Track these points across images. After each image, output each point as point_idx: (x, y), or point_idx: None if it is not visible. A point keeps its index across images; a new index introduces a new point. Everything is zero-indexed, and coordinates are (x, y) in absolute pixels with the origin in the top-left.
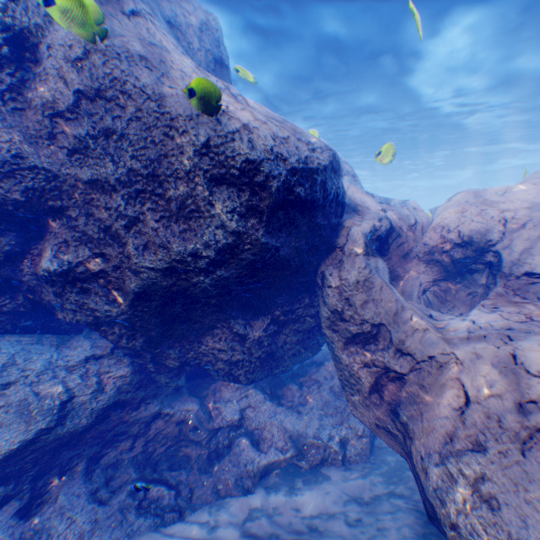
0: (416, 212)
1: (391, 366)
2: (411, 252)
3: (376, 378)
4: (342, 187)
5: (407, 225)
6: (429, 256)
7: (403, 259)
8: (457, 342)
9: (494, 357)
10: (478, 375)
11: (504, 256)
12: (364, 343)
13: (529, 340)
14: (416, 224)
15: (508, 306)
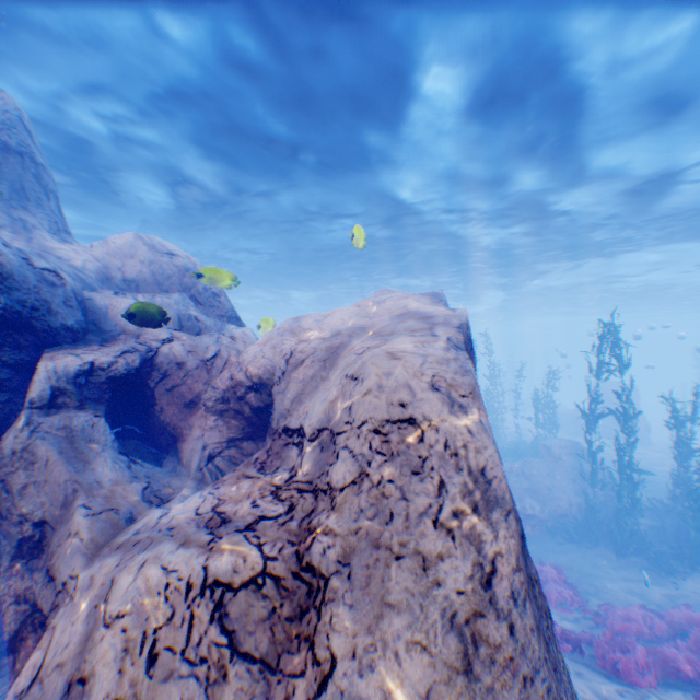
0: (233, 341)
1: (41, 600)
2: (201, 399)
3: (23, 624)
4: (50, 307)
5: (202, 360)
6: (227, 405)
7: (192, 409)
8: (104, 554)
9: (102, 585)
10: (73, 623)
11: (278, 403)
12: (33, 557)
13: (153, 551)
14: (219, 359)
15: (229, 485)
